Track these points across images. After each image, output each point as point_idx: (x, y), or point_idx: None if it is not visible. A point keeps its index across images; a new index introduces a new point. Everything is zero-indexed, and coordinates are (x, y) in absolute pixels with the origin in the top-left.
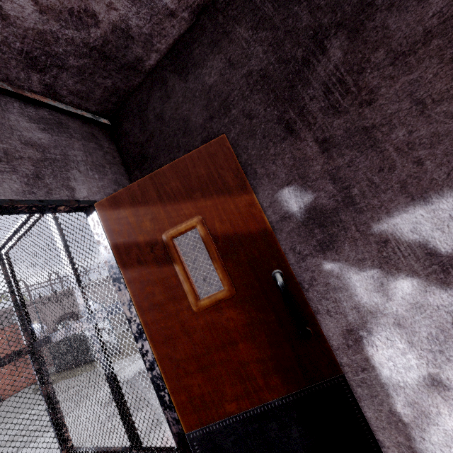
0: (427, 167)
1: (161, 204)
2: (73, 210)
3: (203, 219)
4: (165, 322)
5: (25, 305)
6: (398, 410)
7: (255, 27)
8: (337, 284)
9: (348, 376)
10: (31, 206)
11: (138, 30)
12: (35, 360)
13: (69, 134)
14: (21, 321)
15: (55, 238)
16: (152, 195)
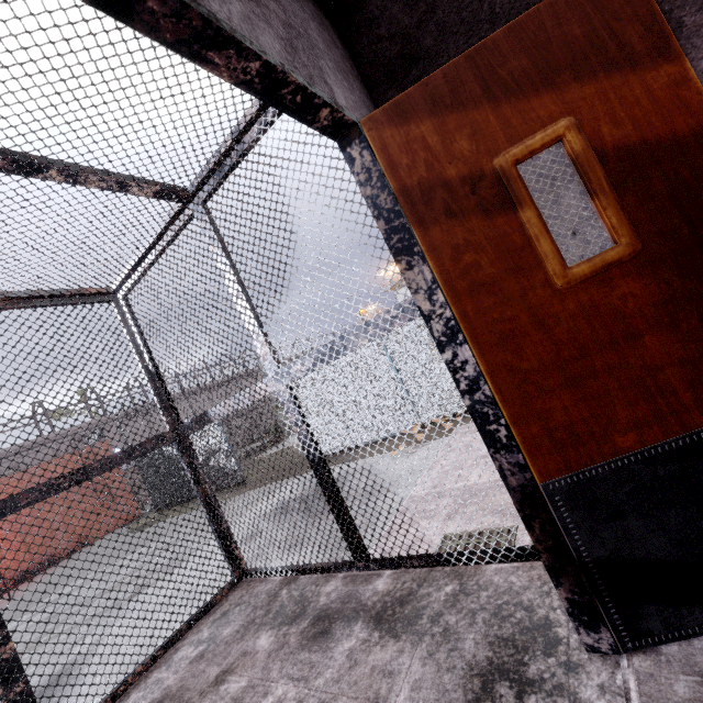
0: None
1: (491, 106)
2: (330, 130)
3: (576, 123)
4: (501, 311)
5: (160, 374)
6: None
7: None
8: None
9: None
10: (300, 88)
11: None
12: (183, 451)
13: (299, 4)
14: (158, 396)
15: (214, 255)
16: (472, 91)
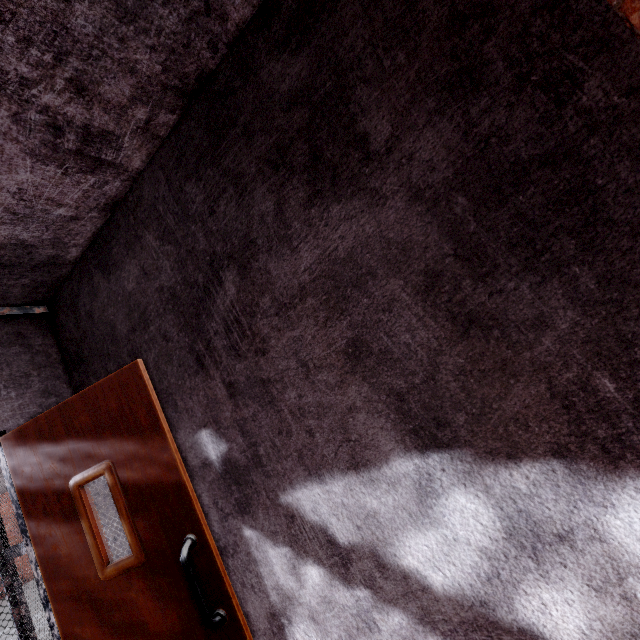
0: (318, 440)
1: (70, 443)
2: None
3: (113, 465)
4: (72, 590)
5: None
6: None
7: (161, 238)
8: (257, 555)
9: None
10: None
11: (36, 239)
12: (5, 573)
13: None
14: None
15: None
16: (60, 431)
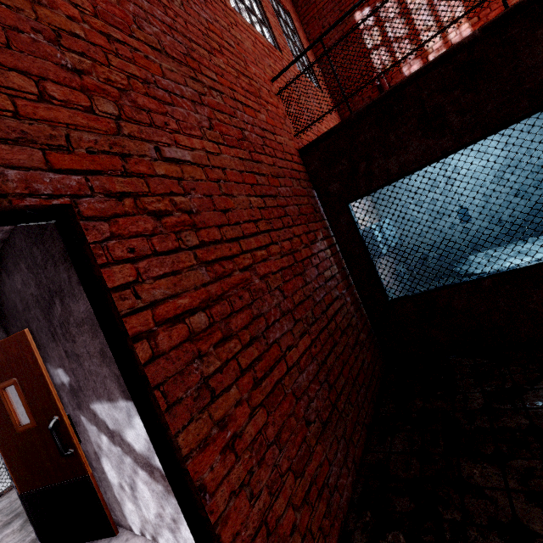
0: (98, 386)
1: None
2: None
3: (18, 380)
4: (4, 435)
5: None
6: (116, 495)
7: (28, 269)
8: (87, 428)
9: (100, 474)
10: None
11: None
12: None
13: None
14: None
15: None
16: None
